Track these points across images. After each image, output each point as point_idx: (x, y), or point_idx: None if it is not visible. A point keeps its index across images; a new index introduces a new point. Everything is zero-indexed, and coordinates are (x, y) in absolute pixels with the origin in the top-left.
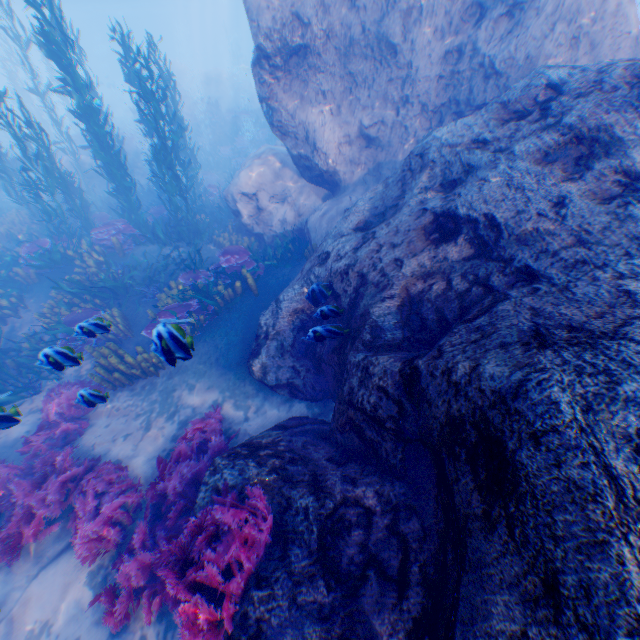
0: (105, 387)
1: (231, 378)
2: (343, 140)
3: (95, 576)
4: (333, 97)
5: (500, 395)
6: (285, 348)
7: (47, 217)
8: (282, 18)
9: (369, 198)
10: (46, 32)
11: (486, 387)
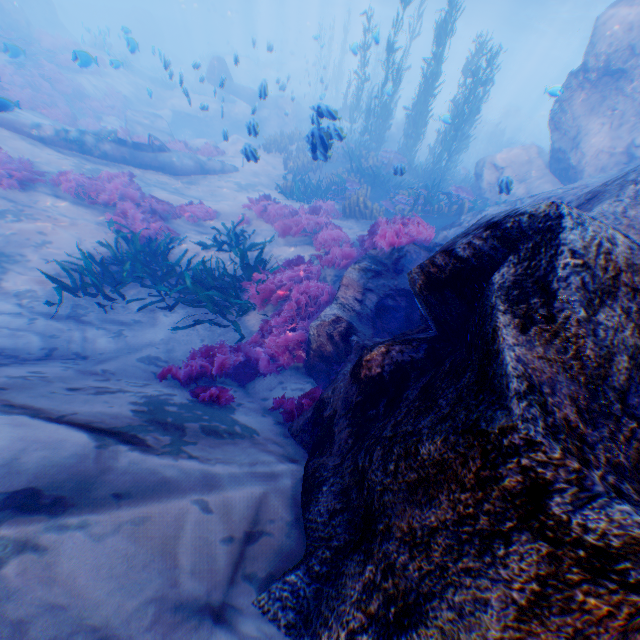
0: (343, 216)
1: None
2: (605, 150)
3: (312, 255)
4: (620, 116)
5: (614, 180)
6: None
7: (362, 132)
8: (615, 45)
9: (599, 178)
10: (445, 22)
11: (608, 182)
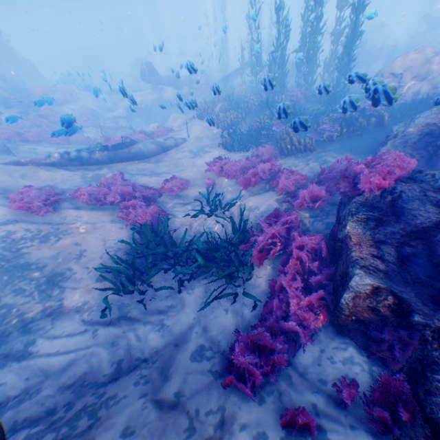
0: (279, 154)
1: (359, 156)
2: None
3: (278, 200)
4: None
5: None
6: (407, 144)
7: None
8: None
9: None
10: None
11: None
